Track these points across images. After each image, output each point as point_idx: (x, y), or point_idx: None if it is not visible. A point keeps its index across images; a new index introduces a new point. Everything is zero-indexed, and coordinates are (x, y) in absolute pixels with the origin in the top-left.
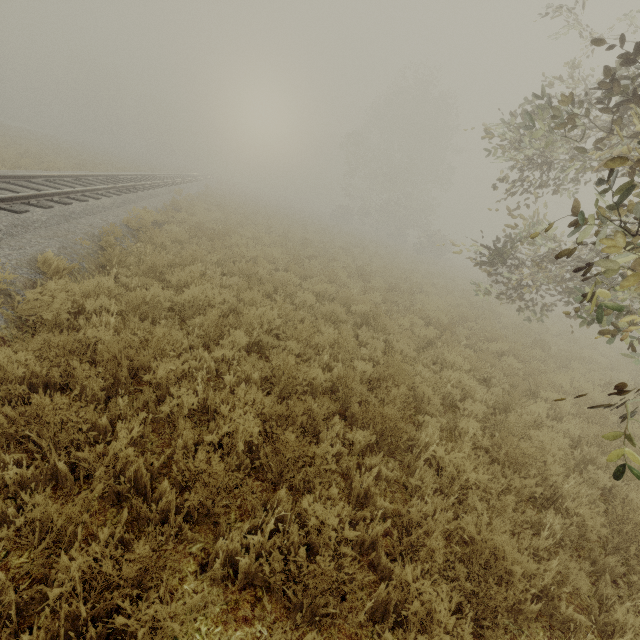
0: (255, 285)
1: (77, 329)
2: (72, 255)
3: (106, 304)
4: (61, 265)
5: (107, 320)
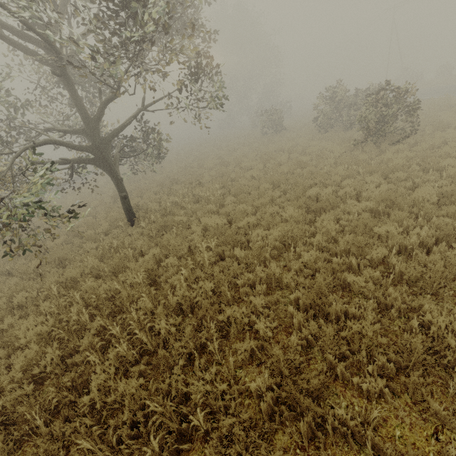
0: None
1: None
2: None
3: None
4: None
5: None
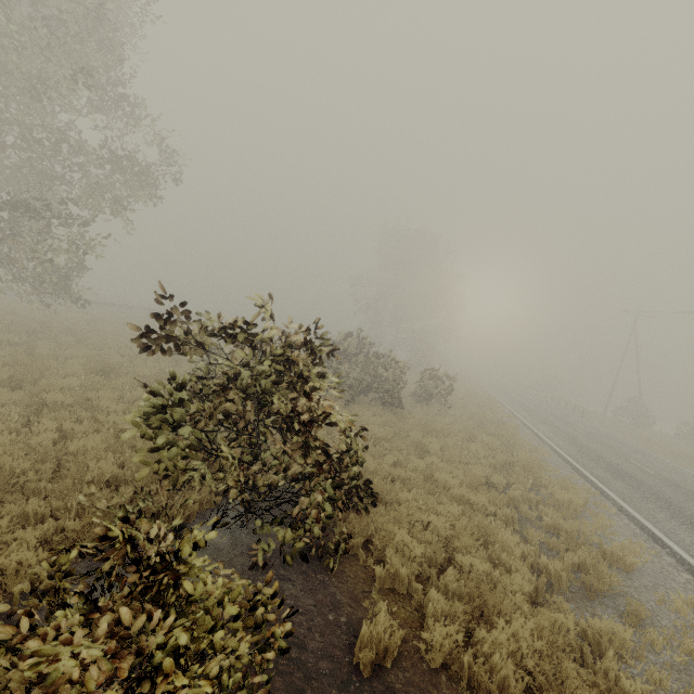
0: None
1: None
2: None
3: None
4: None
5: None
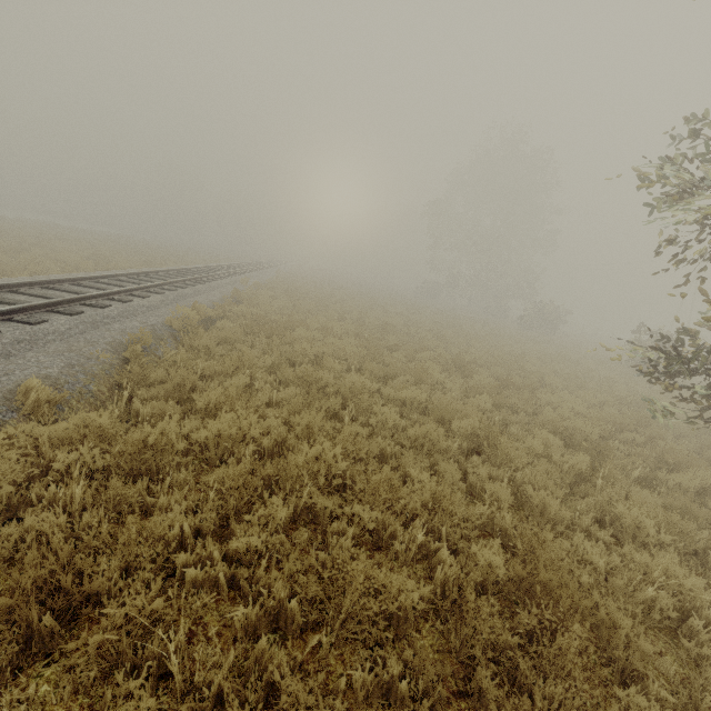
0: (316, 398)
1: (30, 504)
2: (77, 375)
3: (85, 457)
4: (43, 397)
5: (72, 490)
